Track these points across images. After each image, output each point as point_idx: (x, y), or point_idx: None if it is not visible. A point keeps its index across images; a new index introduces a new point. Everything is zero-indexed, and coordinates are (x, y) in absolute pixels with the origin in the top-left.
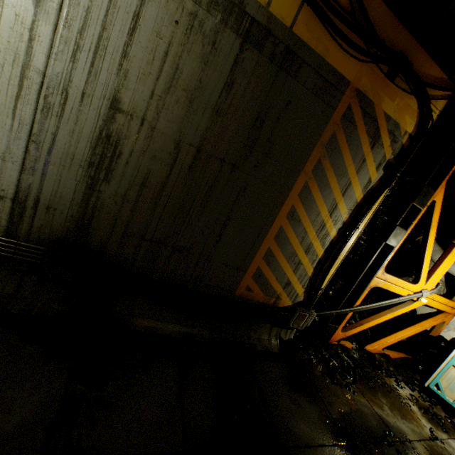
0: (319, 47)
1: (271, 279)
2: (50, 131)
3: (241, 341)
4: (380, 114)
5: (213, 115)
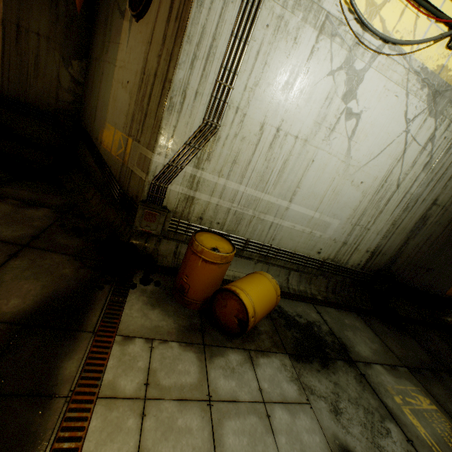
0: None
1: None
2: (401, 219)
3: (444, 322)
4: None
5: None
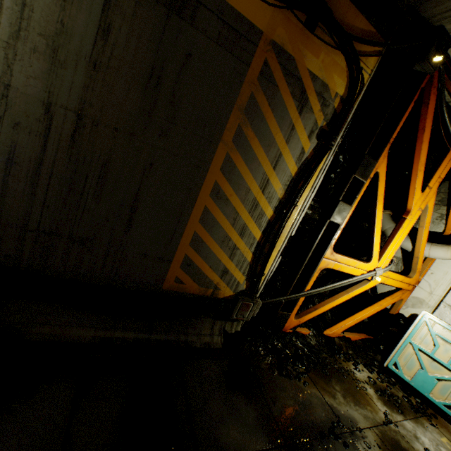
0: None
1: (205, 268)
2: None
3: (176, 340)
4: (304, 72)
5: (90, 70)
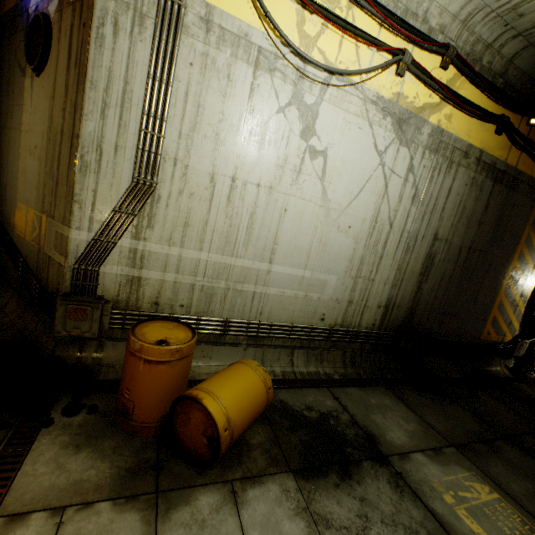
0: (528, 171)
1: (500, 322)
2: (406, 261)
3: (489, 374)
4: None
5: (477, 226)
